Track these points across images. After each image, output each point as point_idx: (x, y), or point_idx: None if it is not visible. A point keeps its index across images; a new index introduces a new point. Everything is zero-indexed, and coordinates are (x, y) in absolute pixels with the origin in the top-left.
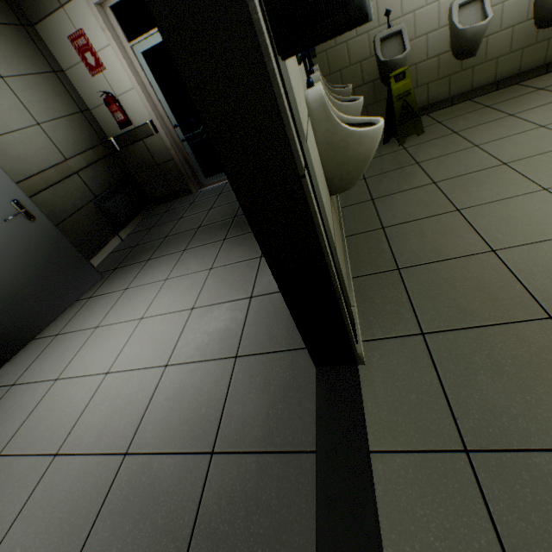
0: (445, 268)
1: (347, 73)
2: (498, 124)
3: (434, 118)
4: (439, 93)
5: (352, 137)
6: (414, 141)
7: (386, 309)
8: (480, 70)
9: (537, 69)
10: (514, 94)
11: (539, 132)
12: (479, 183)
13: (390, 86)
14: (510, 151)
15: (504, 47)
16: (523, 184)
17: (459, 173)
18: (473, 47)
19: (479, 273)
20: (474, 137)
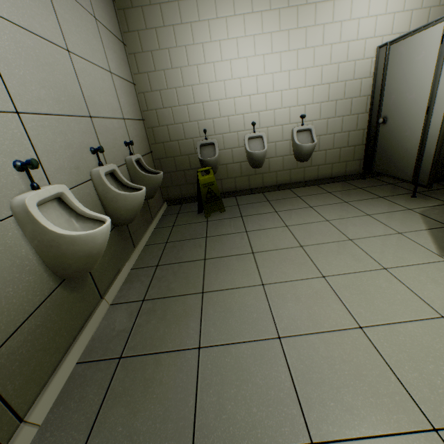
0: (155, 364)
1: (179, 160)
2: (266, 217)
3: (237, 201)
4: (243, 185)
5: (62, 238)
6: (216, 216)
7: (72, 419)
8: (267, 176)
9: (300, 183)
10: (285, 196)
11: (283, 230)
12: (230, 267)
13: (198, 177)
14: (261, 242)
15: (279, 166)
16: (254, 275)
17: (224, 254)
18: (258, 163)
19: (174, 377)
20: (249, 223)
